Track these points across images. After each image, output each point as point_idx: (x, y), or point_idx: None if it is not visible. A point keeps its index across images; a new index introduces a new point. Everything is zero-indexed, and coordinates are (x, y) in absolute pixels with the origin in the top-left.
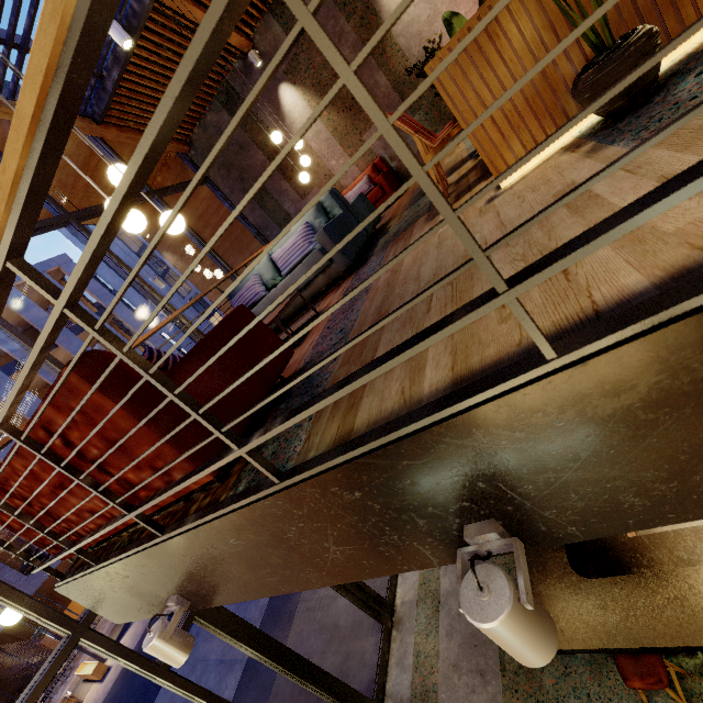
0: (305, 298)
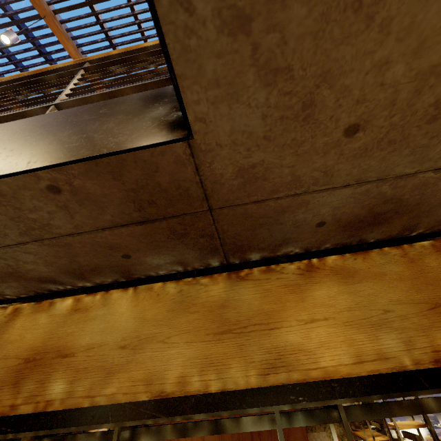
0: None
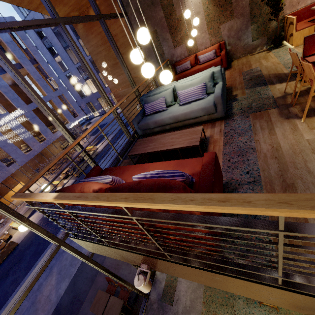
0: (192, 122)
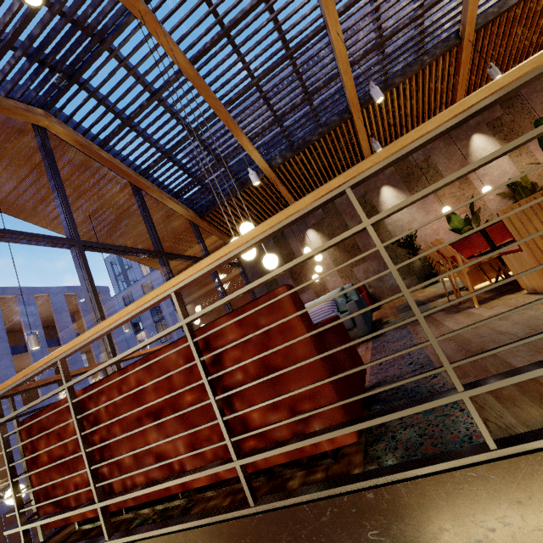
0: None
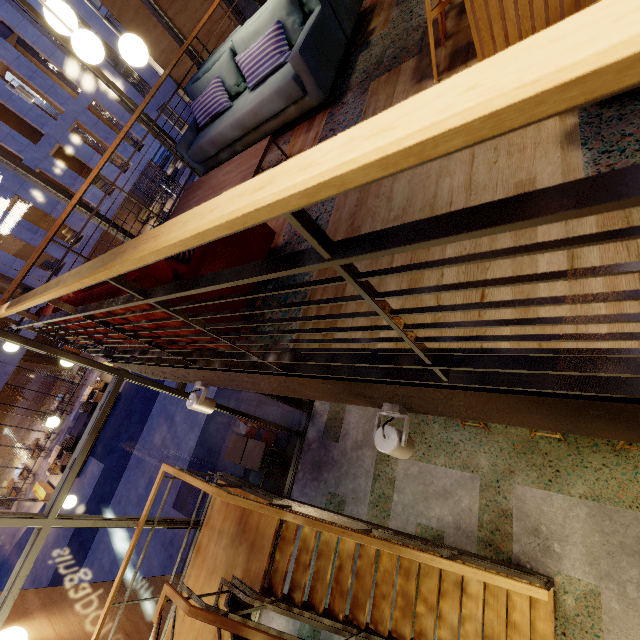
0: (275, 127)
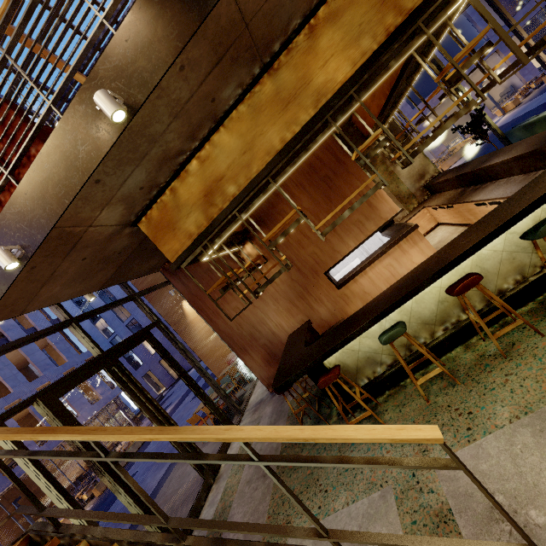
0: None
